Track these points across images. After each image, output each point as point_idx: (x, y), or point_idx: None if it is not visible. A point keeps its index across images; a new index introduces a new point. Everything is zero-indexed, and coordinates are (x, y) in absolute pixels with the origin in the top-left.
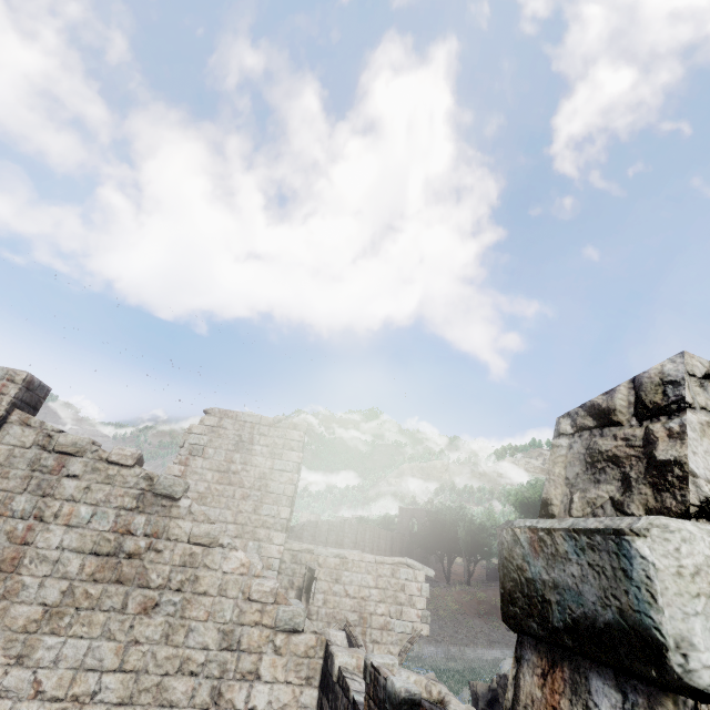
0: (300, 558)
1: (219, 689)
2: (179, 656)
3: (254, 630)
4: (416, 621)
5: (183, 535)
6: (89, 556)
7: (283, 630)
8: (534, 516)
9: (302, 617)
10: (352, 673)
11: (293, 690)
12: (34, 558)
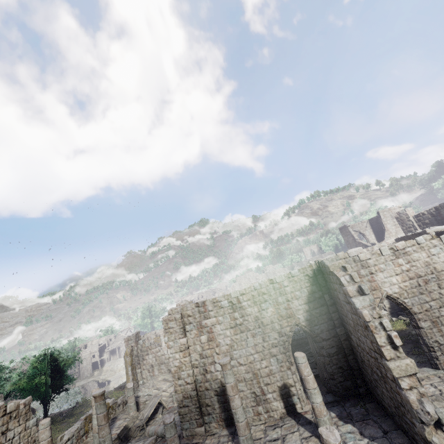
0: None
1: None
2: None
3: None
4: None
5: None
6: None
7: None
8: None
9: None
10: None
11: None
12: None
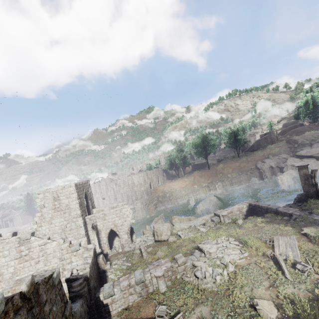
0: (91, 219)
1: (64, 268)
2: (50, 267)
3: (67, 255)
4: (130, 220)
5: (37, 245)
6: (15, 260)
7: (74, 252)
8: (200, 148)
9: (78, 247)
10: (87, 258)
11: (82, 260)
12: (1, 266)
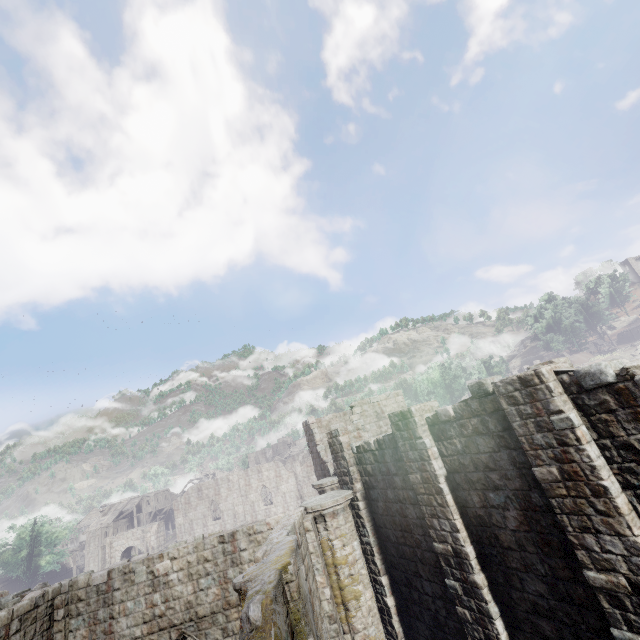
0: None
1: None
2: None
3: None
4: None
5: None
6: None
7: None
8: (442, 387)
9: None
10: None
11: None
12: None
